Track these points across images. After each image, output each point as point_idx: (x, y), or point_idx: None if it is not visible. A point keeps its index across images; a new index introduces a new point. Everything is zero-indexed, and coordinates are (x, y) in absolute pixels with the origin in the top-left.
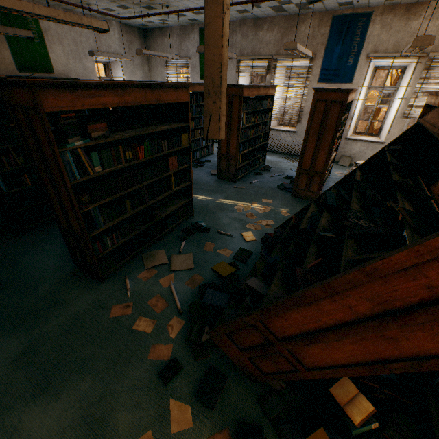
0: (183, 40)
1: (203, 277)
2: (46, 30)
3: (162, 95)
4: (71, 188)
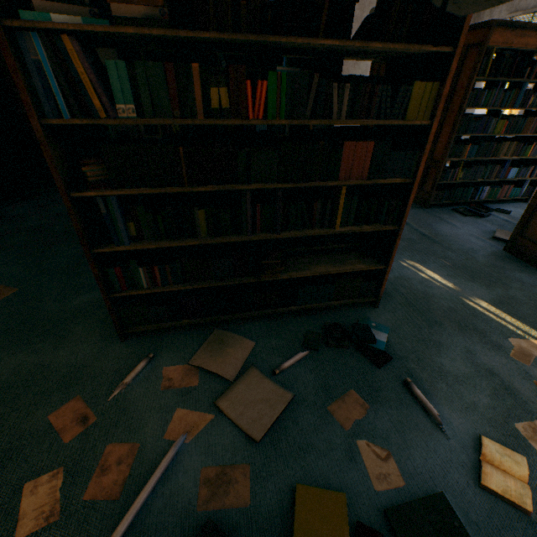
0: None
1: (252, 494)
2: None
3: None
4: (42, 133)
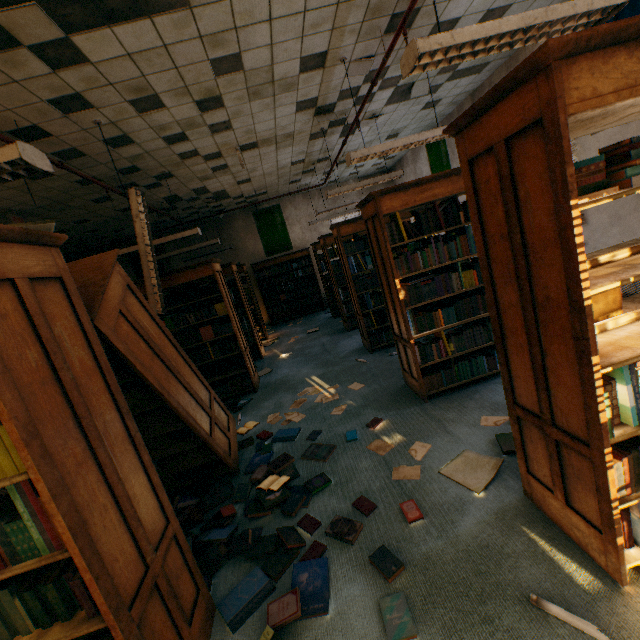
0: (415, 163)
1: None
2: (288, 217)
3: (177, 278)
4: None
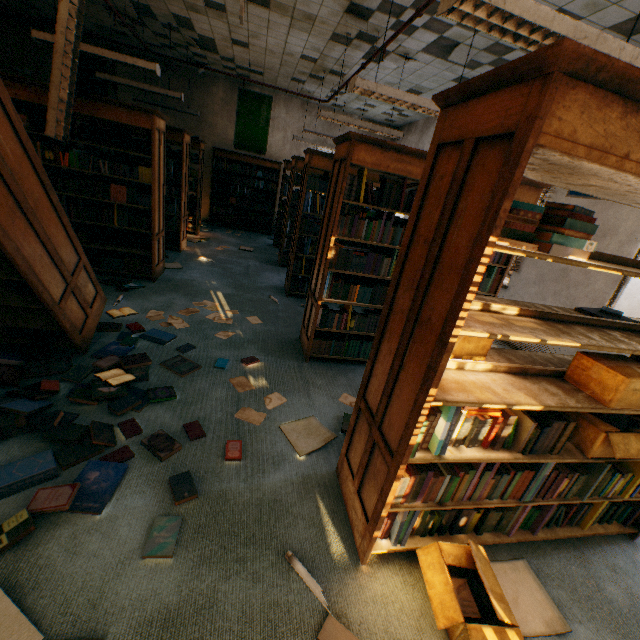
0: (422, 135)
1: None
2: (275, 118)
3: (103, 110)
4: None
